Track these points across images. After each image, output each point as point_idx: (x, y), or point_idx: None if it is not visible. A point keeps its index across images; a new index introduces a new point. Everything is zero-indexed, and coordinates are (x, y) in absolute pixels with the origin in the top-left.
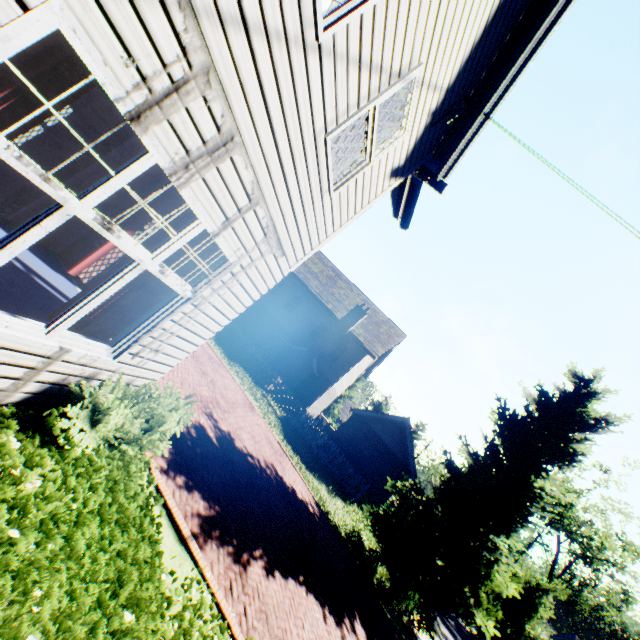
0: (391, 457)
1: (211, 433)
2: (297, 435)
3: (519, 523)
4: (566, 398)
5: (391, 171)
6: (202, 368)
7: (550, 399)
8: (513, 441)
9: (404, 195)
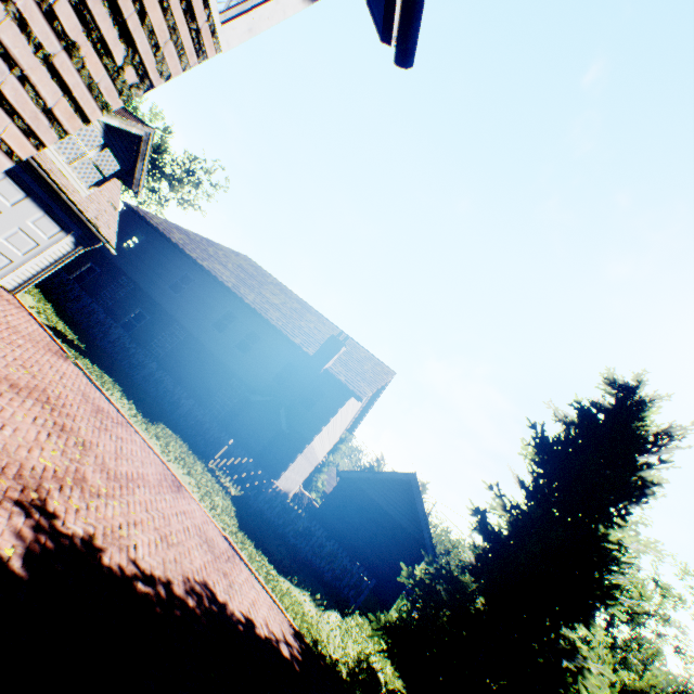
0: (398, 531)
1: (10, 548)
2: (263, 521)
3: (601, 602)
4: (618, 411)
5: None
6: (62, 422)
7: (595, 417)
8: (563, 480)
9: None
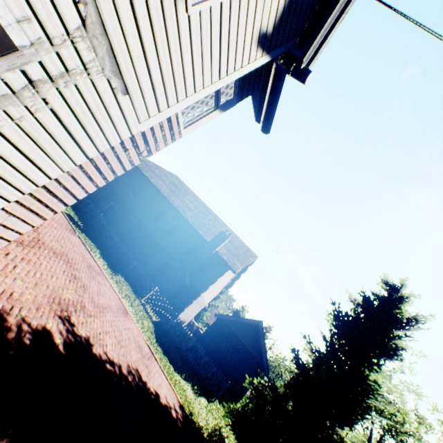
0: (248, 355)
1: (58, 339)
2: (169, 338)
3: (360, 415)
4: (385, 301)
5: (259, 34)
6: (75, 273)
7: (372, 303)
8: (348, 339)
9: (267, 91)
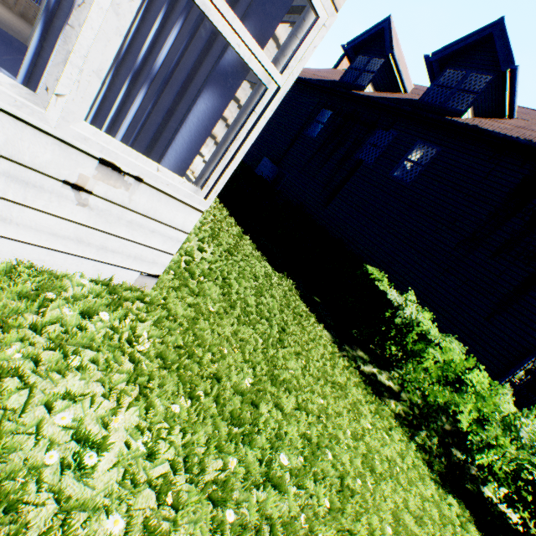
0: None
1: None
2: None
3: None
4: None
5: None
6: None
7: None
8: None
9: None
